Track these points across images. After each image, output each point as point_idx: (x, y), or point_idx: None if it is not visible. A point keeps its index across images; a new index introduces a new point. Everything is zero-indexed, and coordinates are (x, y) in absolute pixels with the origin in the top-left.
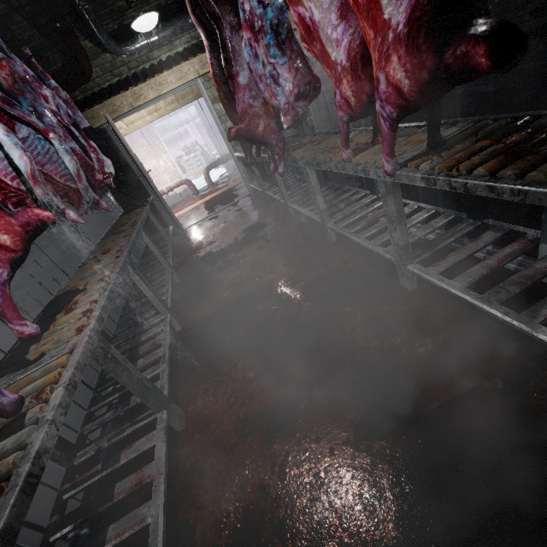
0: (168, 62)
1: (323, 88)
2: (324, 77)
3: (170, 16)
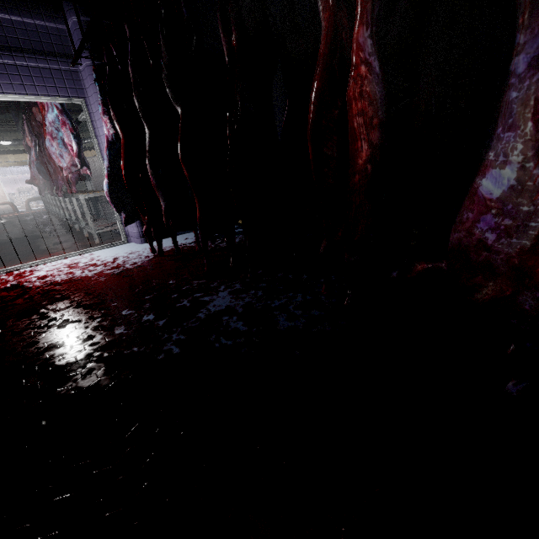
0: (13, 152)
1: (95, 180)
2: (95, 176)
3: (19, 138)
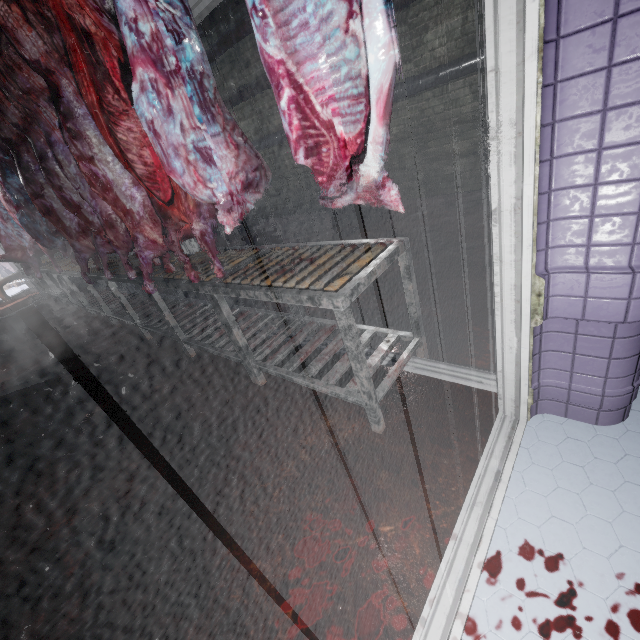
0: None
1: None
2: None
3: None
